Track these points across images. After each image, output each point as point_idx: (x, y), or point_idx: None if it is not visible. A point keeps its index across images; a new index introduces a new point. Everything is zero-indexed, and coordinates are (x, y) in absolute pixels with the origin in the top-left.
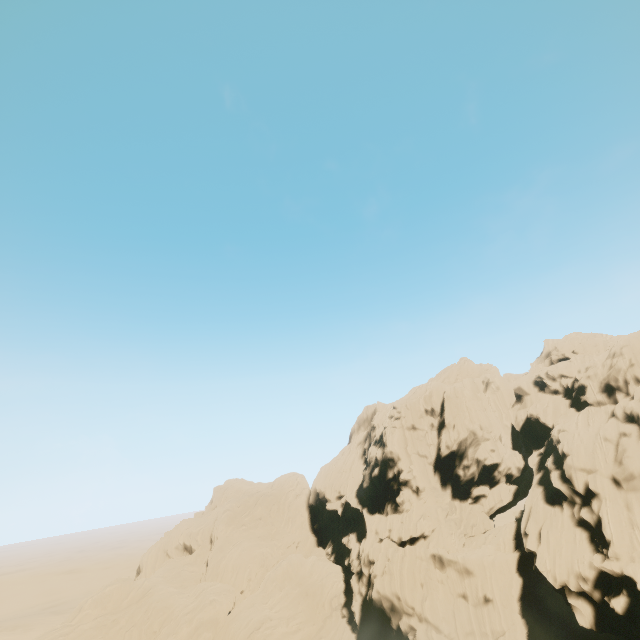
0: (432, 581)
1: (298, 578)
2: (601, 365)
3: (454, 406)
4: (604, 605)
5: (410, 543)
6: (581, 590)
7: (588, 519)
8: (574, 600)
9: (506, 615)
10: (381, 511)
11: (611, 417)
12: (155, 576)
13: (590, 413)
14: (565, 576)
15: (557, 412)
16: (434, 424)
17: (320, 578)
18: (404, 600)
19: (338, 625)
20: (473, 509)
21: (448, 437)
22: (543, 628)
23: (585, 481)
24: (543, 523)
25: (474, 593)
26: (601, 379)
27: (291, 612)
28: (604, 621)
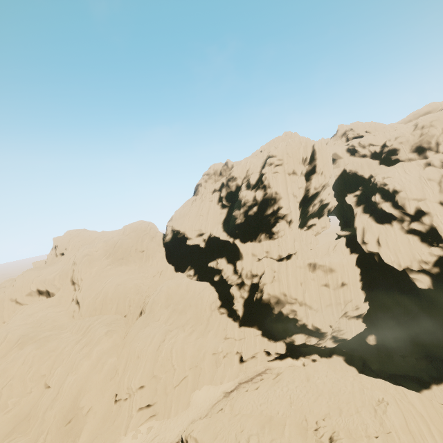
0: (308, 280)
1: (177, 296)
2: (410, 135)
3: (324, 156)
4: (440, 275)
5: (286, 258)
6: (421, 269)
7: (420, 229)
8: (415, 275)
9: (354, 291)
10: (253, 240)
11: (428, 166)
12: (14, 325)
13: (404, 166)
14: (409, 263)
15: (371, 168)
16: (303, 172)
17: (197, 293)
18: (289, 295)
19: (219, 320)
20: (308, 233)
21: (318, 181)
22: (372, 293)
23: (416, 206)
24: (378, 235)
25: (335, 282)
26: (412, 144)
27: (183, 321)
28: (438, 283)
